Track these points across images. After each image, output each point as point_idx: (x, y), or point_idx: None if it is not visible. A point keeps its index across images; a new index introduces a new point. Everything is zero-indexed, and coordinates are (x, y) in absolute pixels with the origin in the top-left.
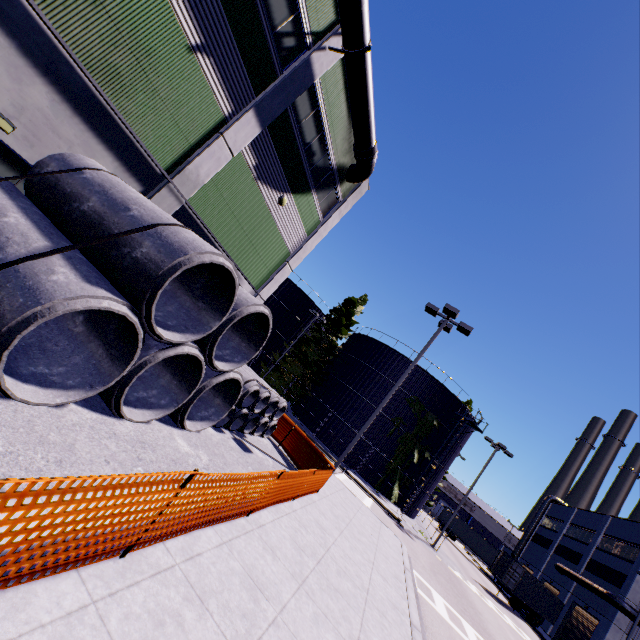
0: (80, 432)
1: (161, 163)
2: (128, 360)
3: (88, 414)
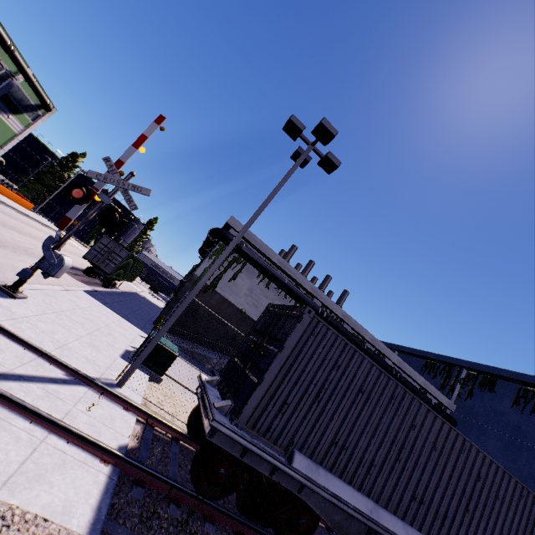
0: None
1: None
2: None
3: None
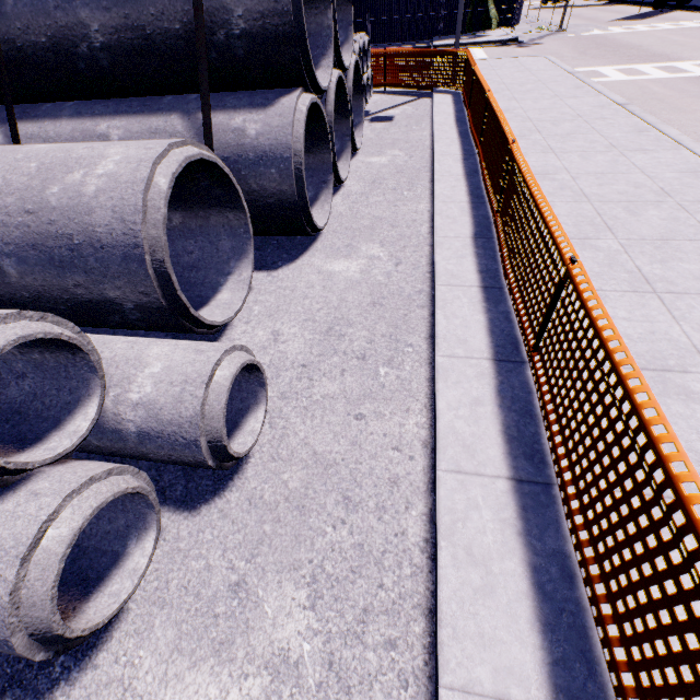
0: (360, 210)
1: None
2: (324, 139)
3: (336, 201)
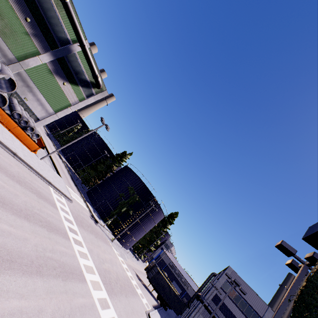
0: None
1: (17, 57)
2: None
3: None
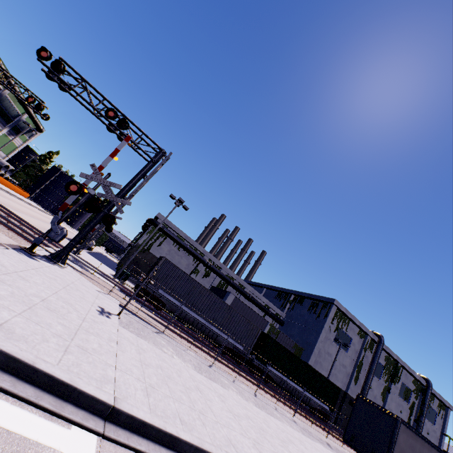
0: None
1: None
2: None
3: None
